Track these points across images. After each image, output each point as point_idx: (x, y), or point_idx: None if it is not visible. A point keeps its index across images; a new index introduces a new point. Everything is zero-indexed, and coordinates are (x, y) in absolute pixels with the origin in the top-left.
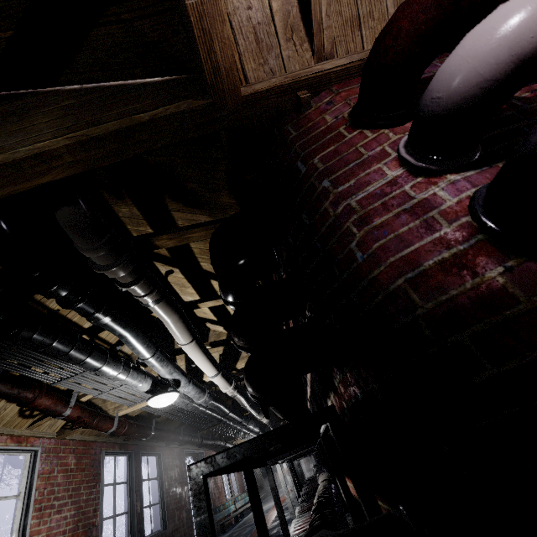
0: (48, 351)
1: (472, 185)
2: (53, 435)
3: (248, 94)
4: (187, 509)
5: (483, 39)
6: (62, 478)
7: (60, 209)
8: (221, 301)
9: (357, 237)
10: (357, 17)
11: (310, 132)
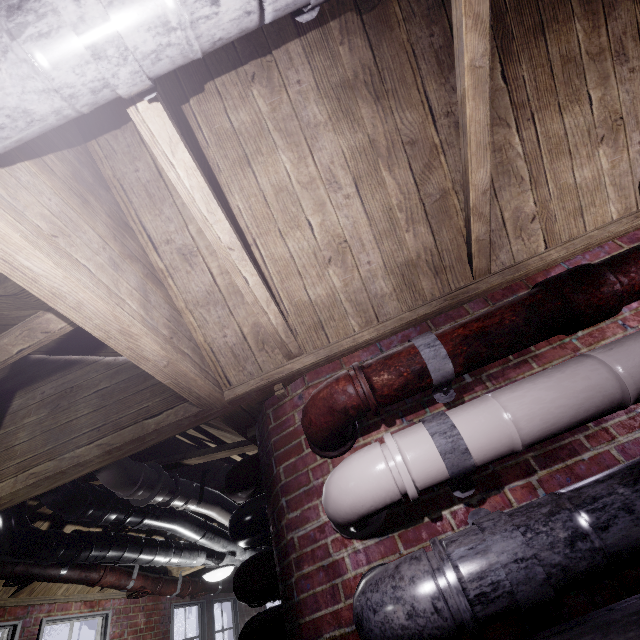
0: (103, 561)
1: (367, 561)
2: (123, 595)
3: (231, 398)
4: None
5: (336, 493)
6: None
7: (100, 474)
8: None
9: (295, 576)
10: (318, 322)
11: (283, 430)
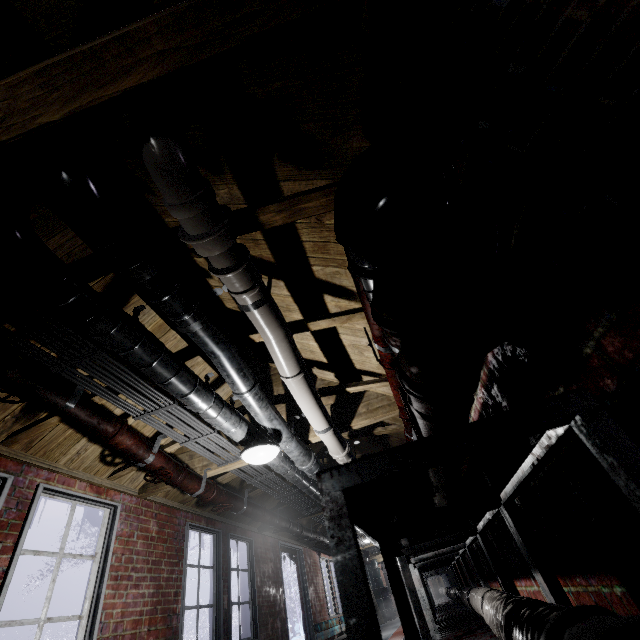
0: (129, 358)
1: None
2: (134, 492)
3: None
4: (282, 618)
5: None
6: (142, 546)
7: (148, 143)
8: (338, 321)
9: None
10: None
11: None
